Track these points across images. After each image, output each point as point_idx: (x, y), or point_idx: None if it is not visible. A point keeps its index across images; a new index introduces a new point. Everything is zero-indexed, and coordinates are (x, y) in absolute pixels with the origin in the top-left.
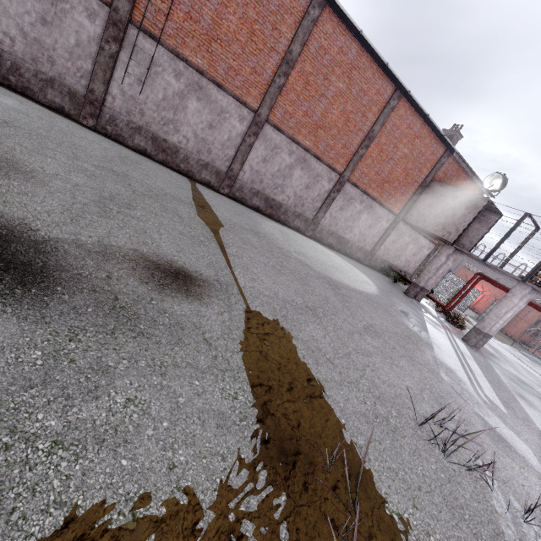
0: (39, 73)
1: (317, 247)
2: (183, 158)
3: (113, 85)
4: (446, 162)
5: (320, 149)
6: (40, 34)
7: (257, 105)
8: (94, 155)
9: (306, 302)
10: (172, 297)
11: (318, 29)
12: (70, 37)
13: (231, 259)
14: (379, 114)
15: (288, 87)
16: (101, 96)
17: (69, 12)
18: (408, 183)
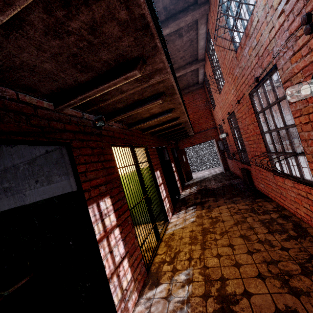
0: None
1: None
2: None
3: None
4: None
5: None
6: None
7: None
8: None
9: None
10: None
11: None
12: None
13: None
14: None
15: None
16: None
17: None
18: None
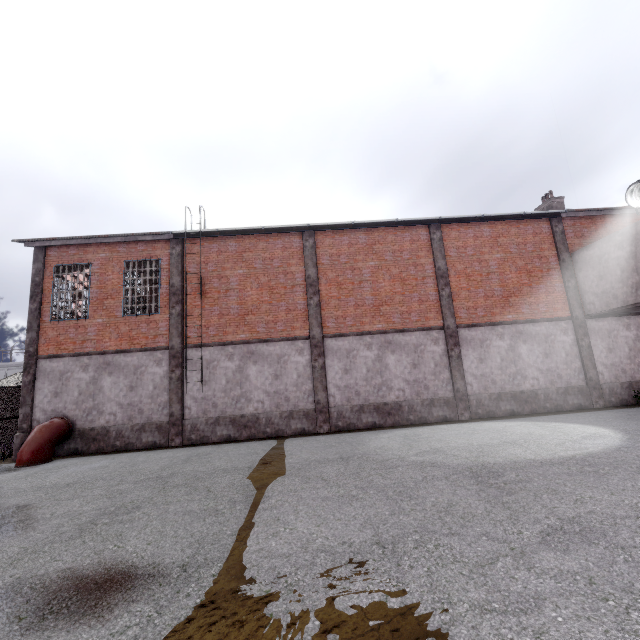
0: (134, 426)
1: (478, 427)
2: (266, 421)
3: (186, 399)
4: (566, 227)
5: (397, 321)
6: (131, 398)
7: (307, 331)
8: (149, 470)
9: (381, 533)
10: (44, 630)
11: (320, 248)
12: (149, 386)
13: (255, 517)
14: (431, 253)
15: (325, 299)
16: (179, 414)
17: (145, 371)
18: (540, 277)
